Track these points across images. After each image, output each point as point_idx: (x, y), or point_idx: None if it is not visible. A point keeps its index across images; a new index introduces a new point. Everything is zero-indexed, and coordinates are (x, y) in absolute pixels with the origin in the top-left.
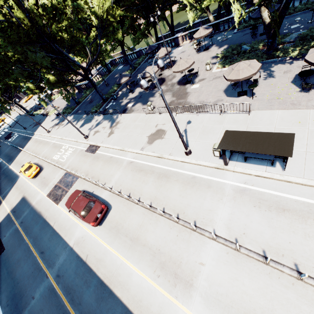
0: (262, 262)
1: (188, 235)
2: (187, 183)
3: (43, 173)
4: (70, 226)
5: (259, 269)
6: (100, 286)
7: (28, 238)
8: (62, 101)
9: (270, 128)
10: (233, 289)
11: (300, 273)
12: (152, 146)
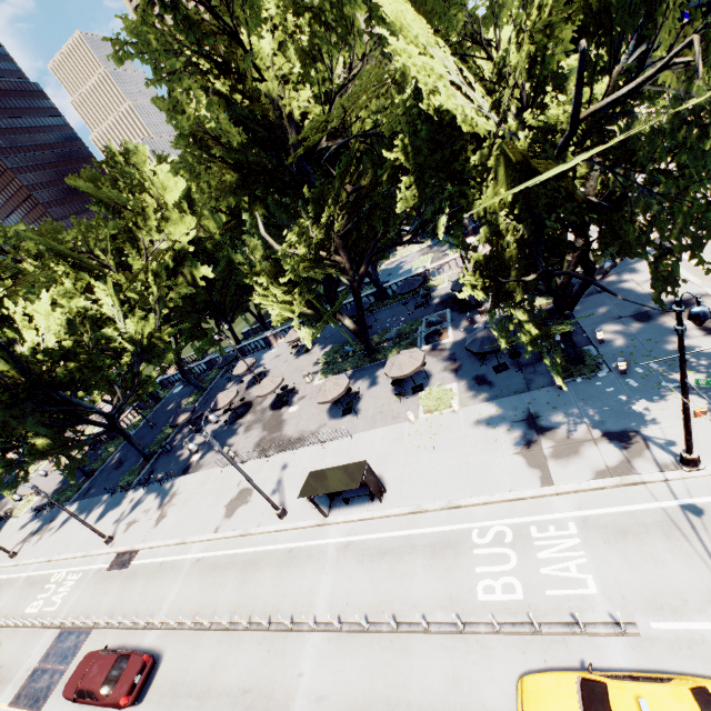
0: (363, 631)
1: (283, 641)
2: (282, 562)
3: None
4: None
5: (362, 642)
6: None
7: None
8: (49, 476)
9: (372, 453)
10: (336, 686)
11: (395, 623)
12: (233, 520)
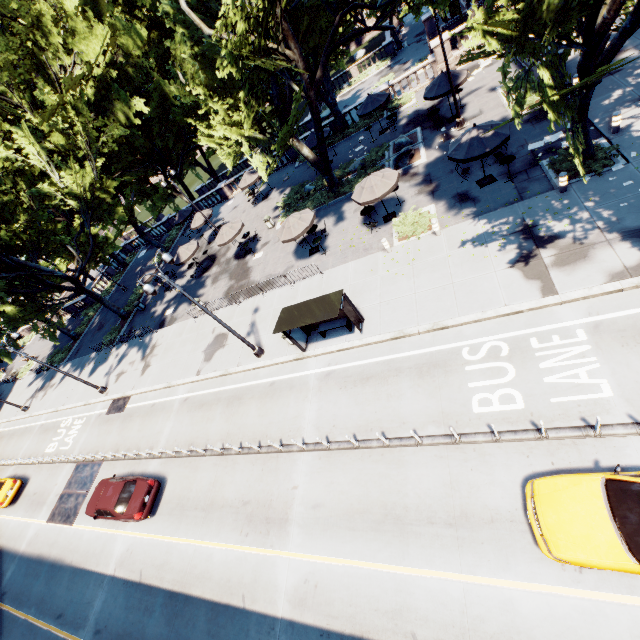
0: (353, 448)
1: (275, 461)
2: (265, 395)
3: (32, 487)
4: (103, 545)
5: (352, 458)
6: (169, 601)
7: (26, 611)
8: (42, 343)
9: (345, 287)
10: (330, 495)
11: (386, 439)
12: (212, 363)
